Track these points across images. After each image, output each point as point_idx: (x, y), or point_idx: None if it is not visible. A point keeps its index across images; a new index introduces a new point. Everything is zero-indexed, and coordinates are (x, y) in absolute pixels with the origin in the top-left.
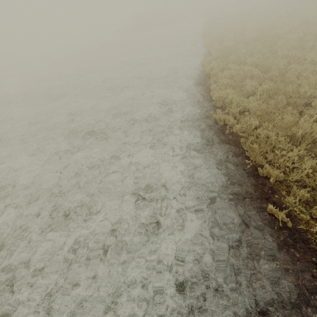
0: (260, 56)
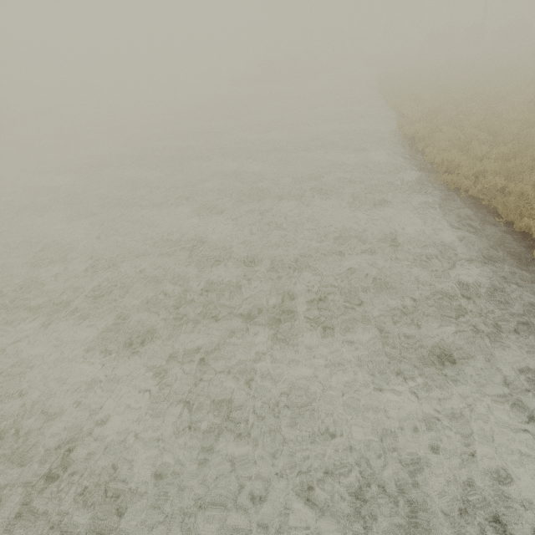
0: (480, 119)
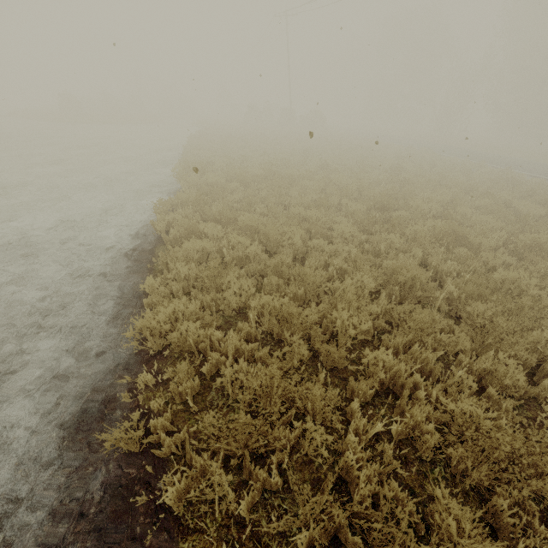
0: (265, 211)
